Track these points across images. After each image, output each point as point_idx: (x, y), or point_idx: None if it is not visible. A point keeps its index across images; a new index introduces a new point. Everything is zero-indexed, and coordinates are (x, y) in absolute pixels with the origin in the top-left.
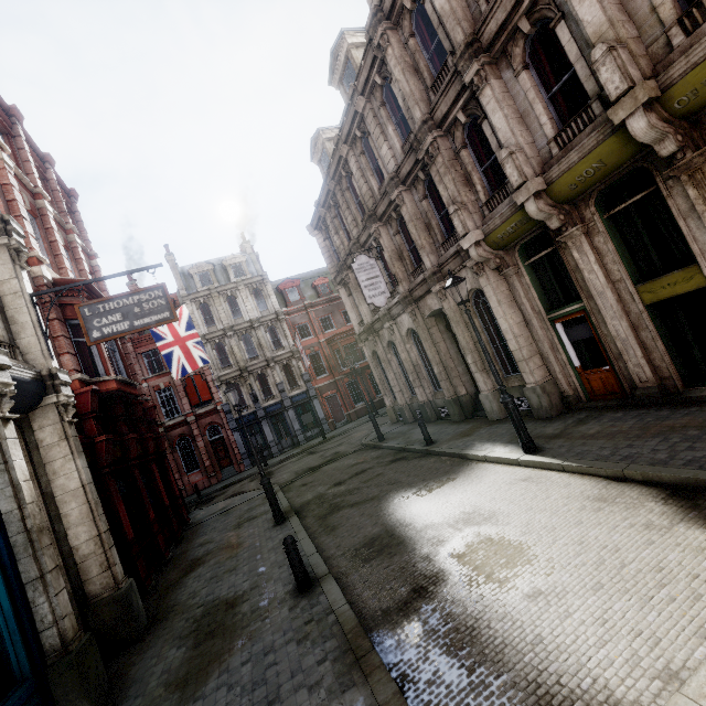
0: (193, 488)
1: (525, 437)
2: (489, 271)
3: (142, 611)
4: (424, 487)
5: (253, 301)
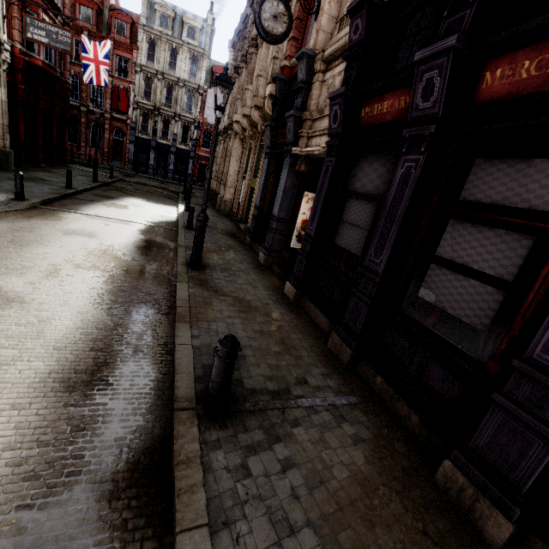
0: (91, 158)
1: (187, 204)
2: (237, 139)
3: (13, 165)
4: (149, 201)
5: (188, 65)
